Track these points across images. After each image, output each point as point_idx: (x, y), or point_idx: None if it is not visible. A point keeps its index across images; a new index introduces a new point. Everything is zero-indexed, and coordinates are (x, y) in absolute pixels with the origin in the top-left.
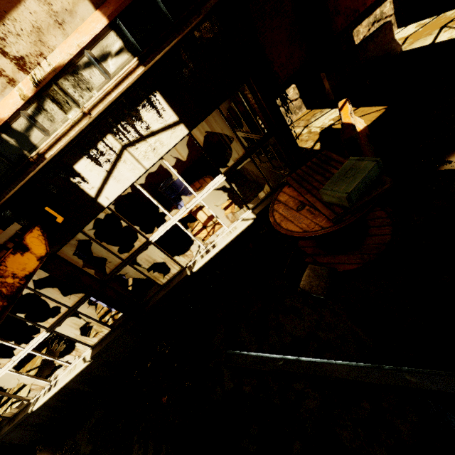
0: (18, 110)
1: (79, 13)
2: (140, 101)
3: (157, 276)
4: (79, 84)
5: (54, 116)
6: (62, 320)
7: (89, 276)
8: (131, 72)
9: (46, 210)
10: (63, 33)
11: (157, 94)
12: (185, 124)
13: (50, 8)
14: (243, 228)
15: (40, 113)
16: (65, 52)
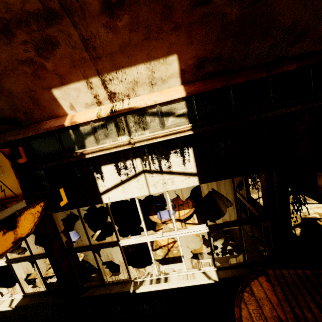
0: (90, 121)
1: (169, 82)
2: (175, 147)
3: (112, 251)
4: (140, 123)
5: (110, 134)
6: (20, 261)
7: (60, 241)
8: (181, 131)
9: (59, 191)
10: (151, 89)
11: (190, 149)
12: (200, 177)
13: (151, 74)
14: (201, 283)
15: (102, 128)
16: (143, 101)
